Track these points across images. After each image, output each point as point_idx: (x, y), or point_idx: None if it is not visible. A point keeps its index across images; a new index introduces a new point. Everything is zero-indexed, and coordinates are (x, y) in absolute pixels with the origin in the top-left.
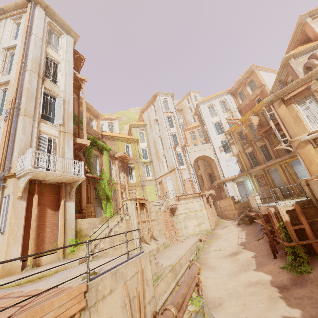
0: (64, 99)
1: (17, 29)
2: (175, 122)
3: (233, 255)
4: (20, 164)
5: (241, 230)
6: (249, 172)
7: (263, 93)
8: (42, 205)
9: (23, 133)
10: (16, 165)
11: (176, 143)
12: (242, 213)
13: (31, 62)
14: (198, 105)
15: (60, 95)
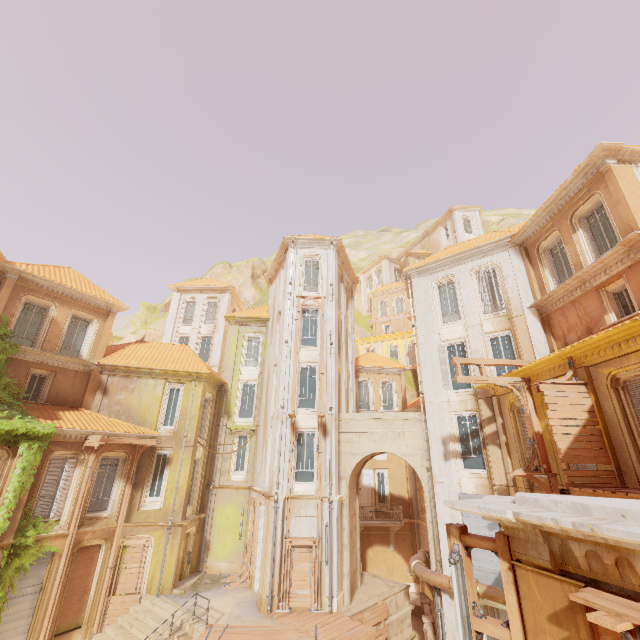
0: None
1: None
2: (320, 331)
3: None
4: None
5: None
6: None
7: (639, 273)
8: None
9: None
10: None
11: (309, 398)
12: None
13: None
14: (408, 276)
15: None
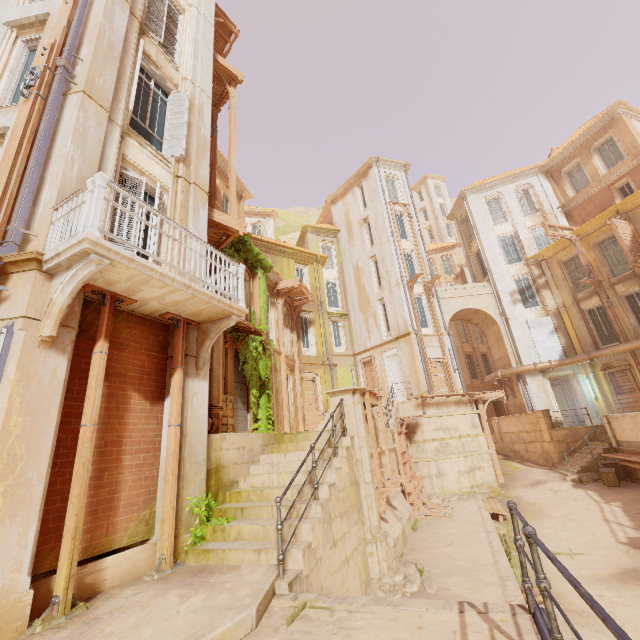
0: (190, 99)
1: None
2: (411, 229)
3: (634, 578)
4: (60, 228)
5: (602, 501)
6: (592, 356)
7: (639, 171)
8: (118, 379)
9: (75, 144)
10: (46, 232)
11: (412, 275)
12: (587, 454)
13: None
14: (462, 195)
15: (181, 86)
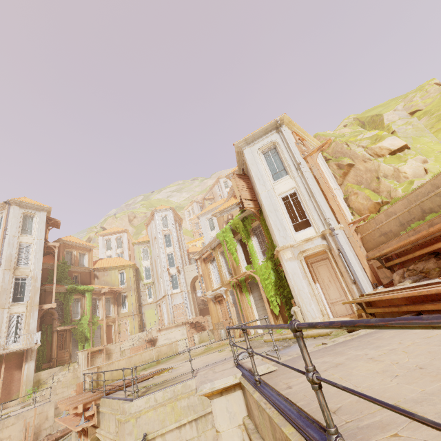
0: (33, 277)
1: (0, 222)
2: (172, 241)
3: None
4: None
5: None
6: None
7: None
8: (10, 368)
9: None
10: None
11: (172, 264)
12: None
13: (5, 262)
14: (198, 217)
15: (30, 274)
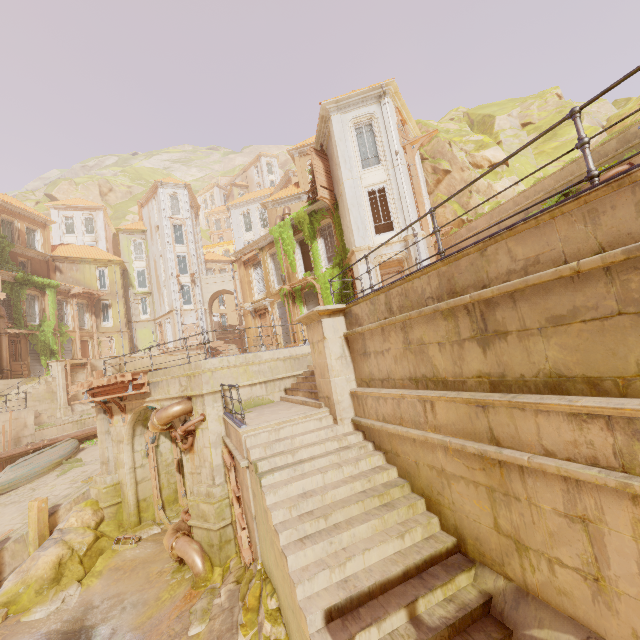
0: None
1: None
2: (186, 237)
3: None
4: None
5: None
6: None
7: None
8: None
9: None
10: None
11: (184, 270)
12: None
13: None
14: (229, 208)
15: None
